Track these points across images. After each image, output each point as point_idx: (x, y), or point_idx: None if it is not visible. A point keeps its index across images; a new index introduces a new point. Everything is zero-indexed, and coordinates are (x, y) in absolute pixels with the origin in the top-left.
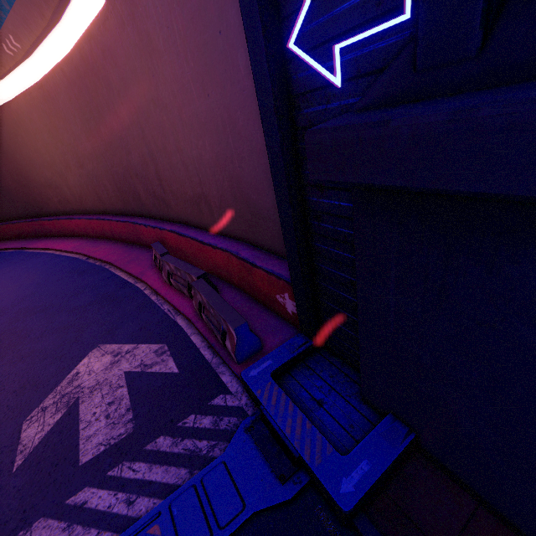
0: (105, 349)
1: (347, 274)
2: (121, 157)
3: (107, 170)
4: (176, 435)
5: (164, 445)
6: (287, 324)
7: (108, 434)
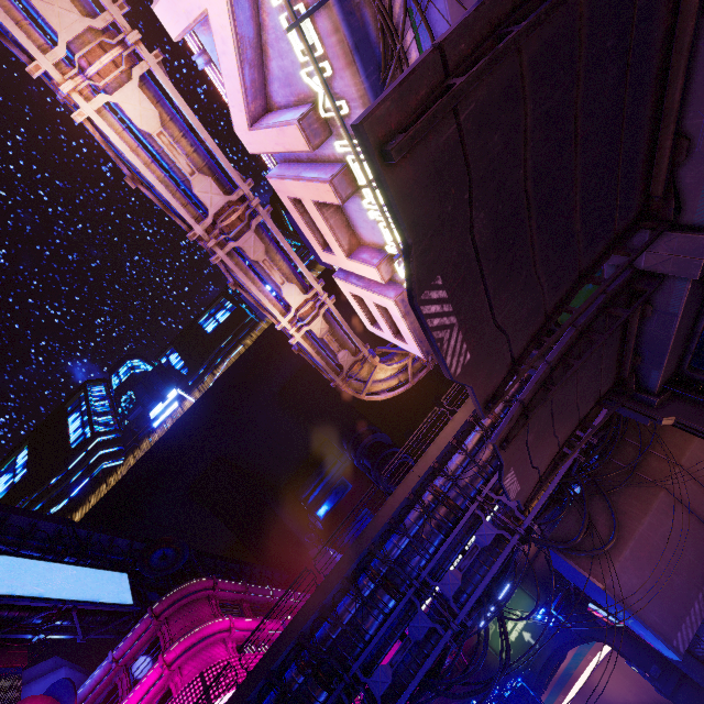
0: None
1: None
2: (639, 683)
3: (639, 689)
4: None
5: None
6: None
7: None
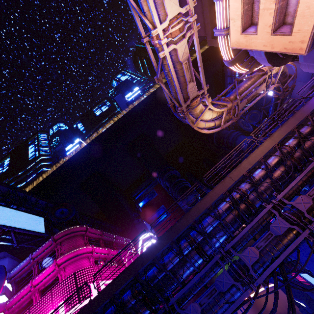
0: None
1: None
2: (284, 302)
3: (283, 305)
4: None
5: None
6: None
7: None
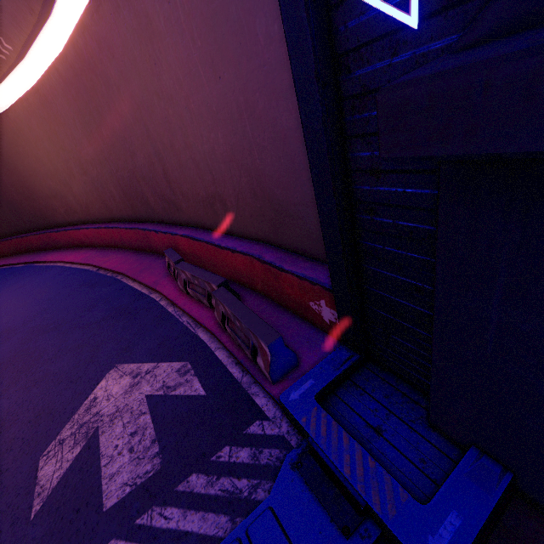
0: (122, 370)
1: (410, 278)
2: (126, 159)
3: (112, 175)
4: (210, 473)
5: (198, 485)
6: (323, 334)
7: (133, 471)
